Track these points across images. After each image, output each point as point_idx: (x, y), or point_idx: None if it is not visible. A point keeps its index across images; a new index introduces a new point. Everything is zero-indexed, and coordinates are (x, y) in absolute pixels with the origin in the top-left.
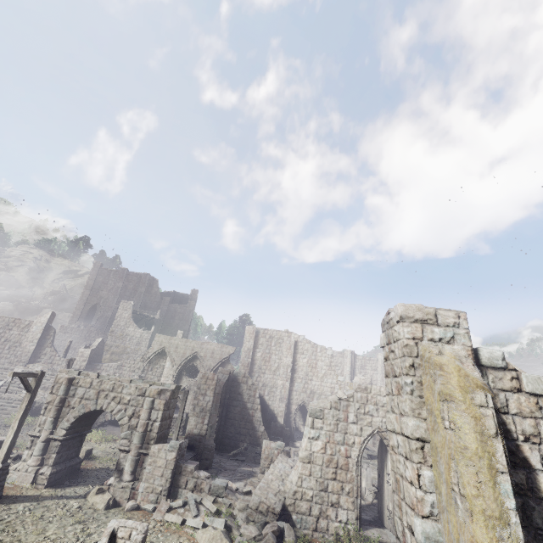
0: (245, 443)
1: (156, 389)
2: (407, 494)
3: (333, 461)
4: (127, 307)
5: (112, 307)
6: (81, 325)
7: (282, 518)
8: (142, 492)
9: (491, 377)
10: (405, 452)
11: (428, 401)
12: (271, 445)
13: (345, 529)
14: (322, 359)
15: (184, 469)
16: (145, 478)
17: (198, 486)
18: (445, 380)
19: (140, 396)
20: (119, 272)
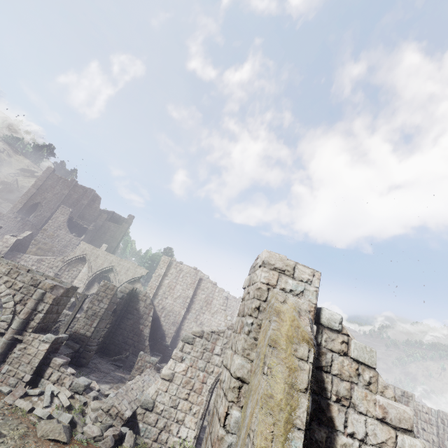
0: (128, 352)
1: (50, 283)
2: (214, 429)
3: (190, 384)
4: (65, 212)
5: (52, 209)
6: (18, 216)
7: (128, 424)
8: (3, 374)
9: (325, 336)
10: (225, 388)
11: (260, 344)
12: (146, 358)
13: (182, 444)
14: (218, 298)
15: (53, 362)
16: (11, 362)
17: (60, 380)
18: (277, 326)
19: (32, 286)
20: (68, 181)
